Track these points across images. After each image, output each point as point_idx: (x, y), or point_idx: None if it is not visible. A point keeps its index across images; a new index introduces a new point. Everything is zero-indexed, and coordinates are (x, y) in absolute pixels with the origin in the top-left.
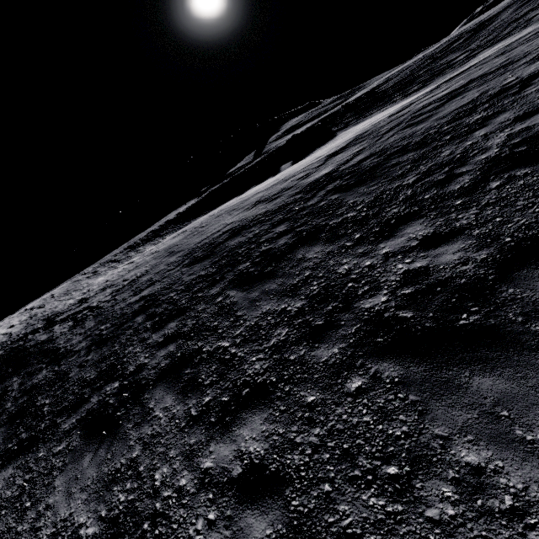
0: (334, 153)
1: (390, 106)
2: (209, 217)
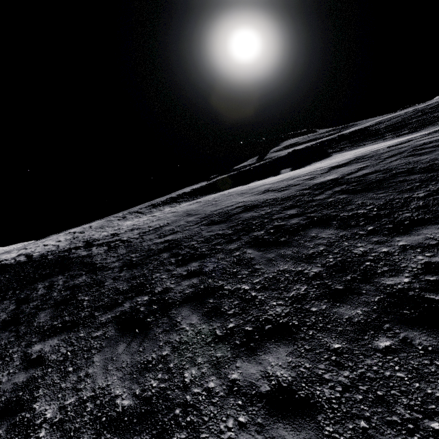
0: (337, 166)
1: (382, 141)
2: (220, 195)
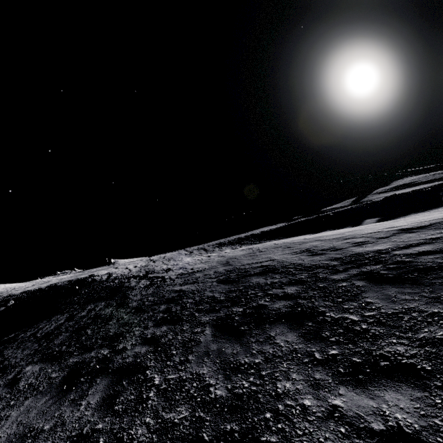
0: (408, 229)
1: None
2: (272, 245)
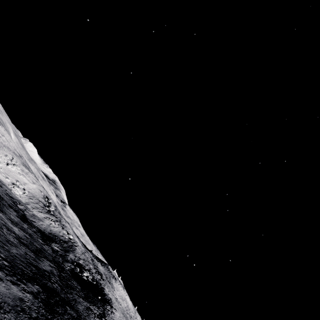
0: None
1: None
2: None
